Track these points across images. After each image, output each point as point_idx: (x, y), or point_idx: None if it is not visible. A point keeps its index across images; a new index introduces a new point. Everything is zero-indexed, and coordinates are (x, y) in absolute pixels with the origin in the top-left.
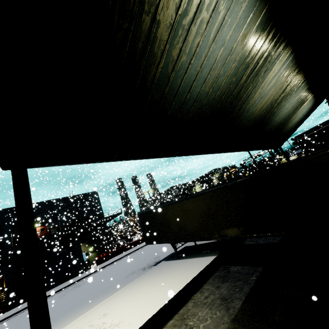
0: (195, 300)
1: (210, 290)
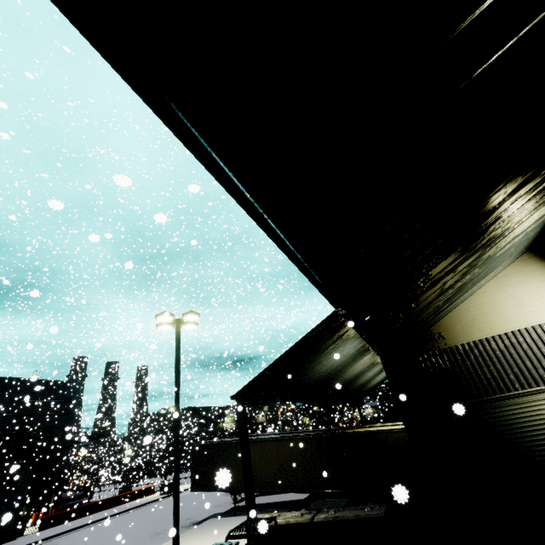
0: None
1: None
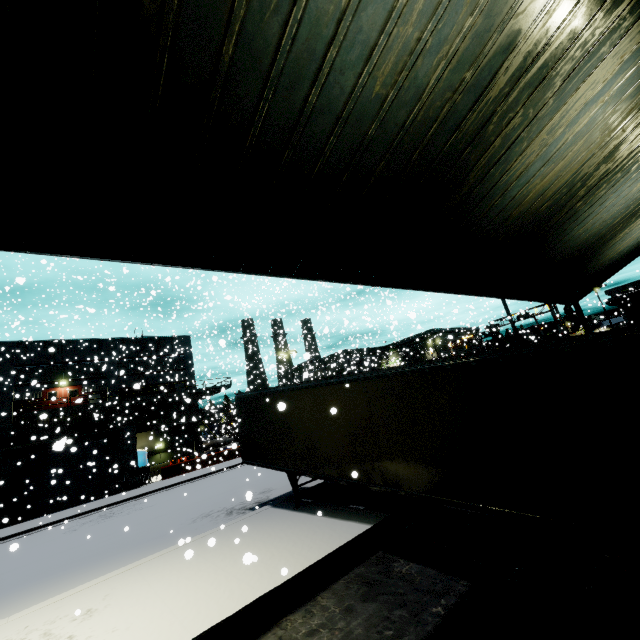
0: (284, 632)
1: (328, 614)
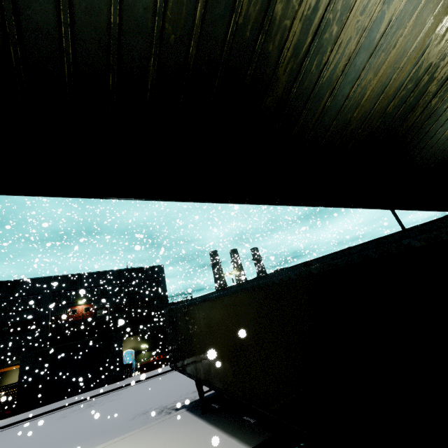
0: None
1: None
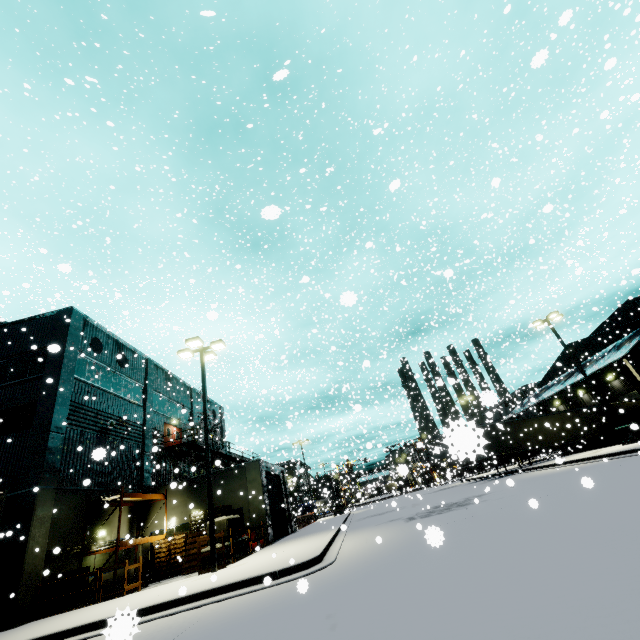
0: None
1: None
